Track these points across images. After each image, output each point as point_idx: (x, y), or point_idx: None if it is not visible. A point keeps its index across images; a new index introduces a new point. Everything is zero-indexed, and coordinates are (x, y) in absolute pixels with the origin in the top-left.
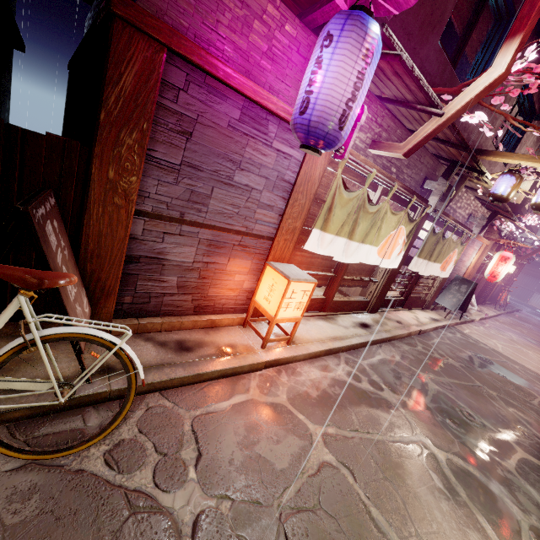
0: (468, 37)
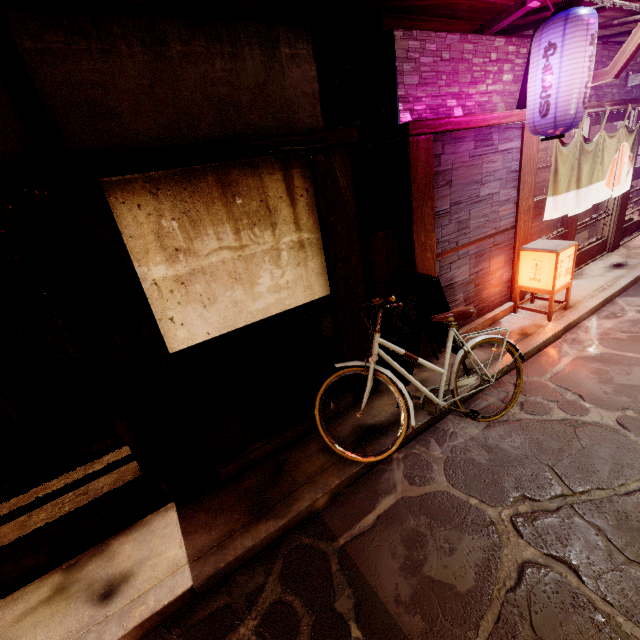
0: None
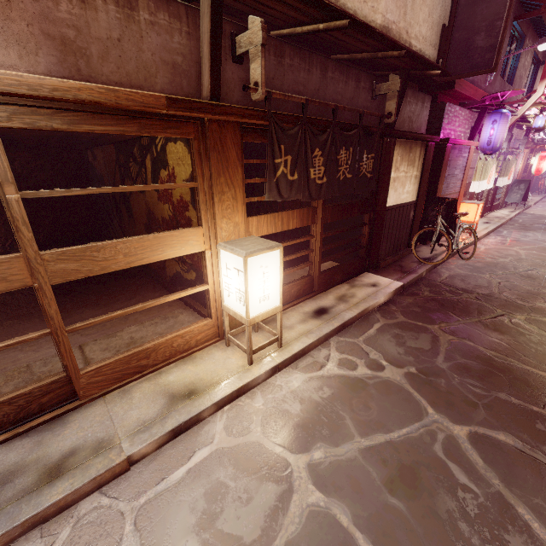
0: (507, 61)
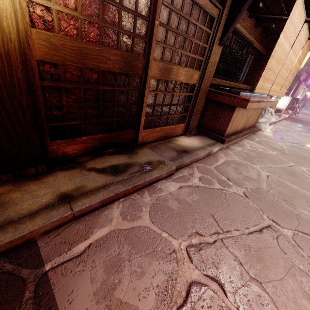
0: None
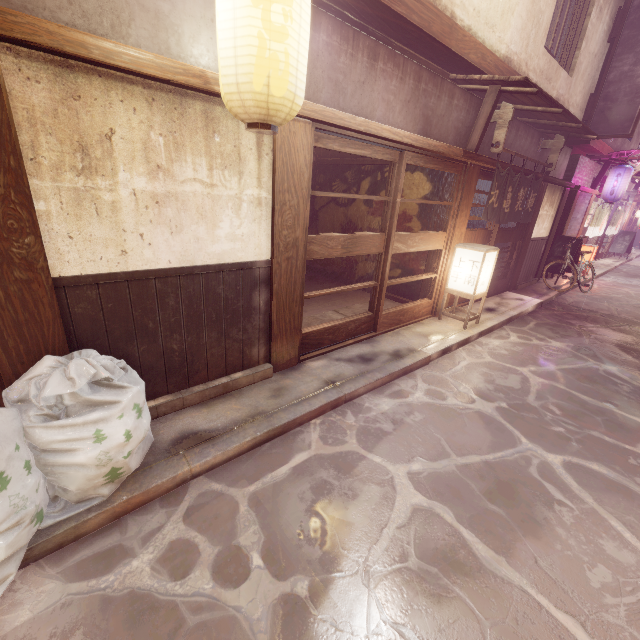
0: None
